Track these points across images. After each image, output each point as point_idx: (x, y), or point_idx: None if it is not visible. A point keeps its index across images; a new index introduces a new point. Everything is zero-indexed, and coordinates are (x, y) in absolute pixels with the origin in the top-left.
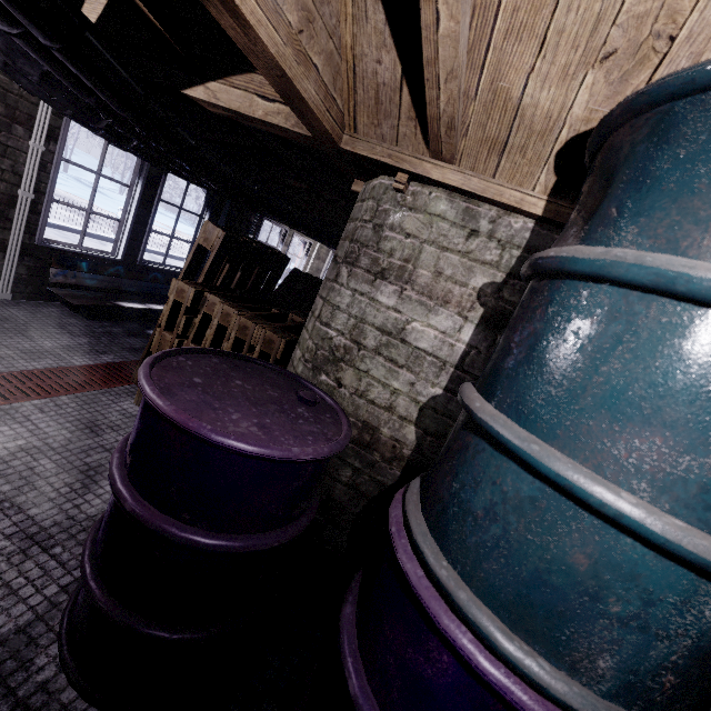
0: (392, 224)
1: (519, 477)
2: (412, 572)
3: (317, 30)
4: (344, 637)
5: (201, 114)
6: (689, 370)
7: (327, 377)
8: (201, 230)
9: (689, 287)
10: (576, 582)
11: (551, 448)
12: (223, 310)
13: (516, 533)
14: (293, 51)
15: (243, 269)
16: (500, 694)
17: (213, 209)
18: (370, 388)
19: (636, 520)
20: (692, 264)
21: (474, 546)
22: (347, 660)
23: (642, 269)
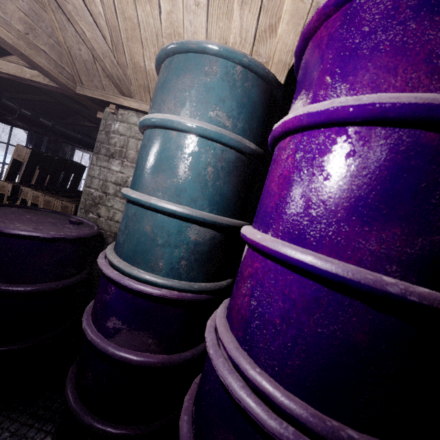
0: (114, 130)
1: (132, 208)
2: (100, 262)
3: (39, 33)
4: (85, 312)
5: (12, 83)
6: (165, 151)
7: (92, 214)
8: (14, 150)
9: (158, 122)
10: (148, 237)
11: (137, 192)
12: (34, 194)
13: (131, 229)
14: (25, 43)
15: (51, 173)
16: (125, 286)
17: (35, 144)
18: (115, 214)
19: (154, 204)
20: (158, 115)
21: (122, 242)
22: (83, 318)
23: (149, 119)
